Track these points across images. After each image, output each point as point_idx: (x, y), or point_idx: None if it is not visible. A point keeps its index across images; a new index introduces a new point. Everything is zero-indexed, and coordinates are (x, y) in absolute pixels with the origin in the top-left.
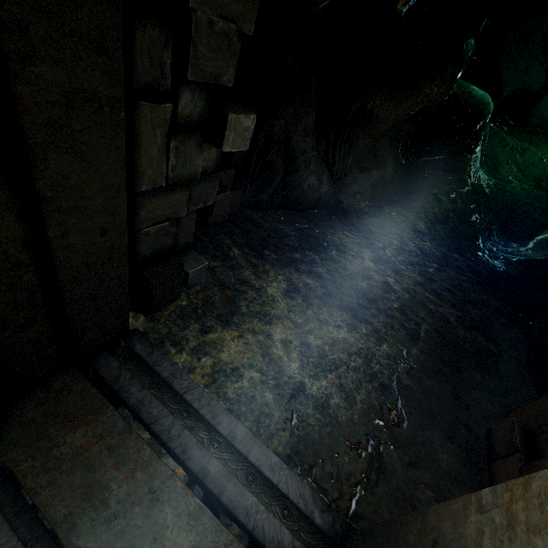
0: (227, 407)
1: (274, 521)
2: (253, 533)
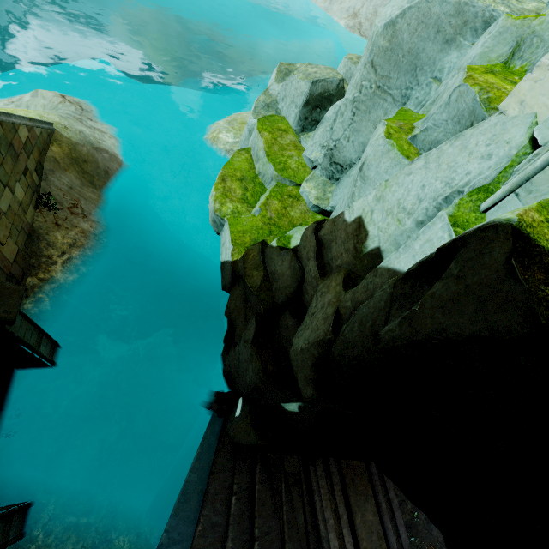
0: (393, 487)
1: (394, 538)
2: (387, 534)
